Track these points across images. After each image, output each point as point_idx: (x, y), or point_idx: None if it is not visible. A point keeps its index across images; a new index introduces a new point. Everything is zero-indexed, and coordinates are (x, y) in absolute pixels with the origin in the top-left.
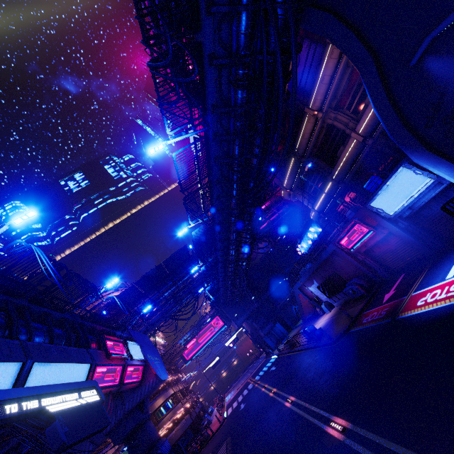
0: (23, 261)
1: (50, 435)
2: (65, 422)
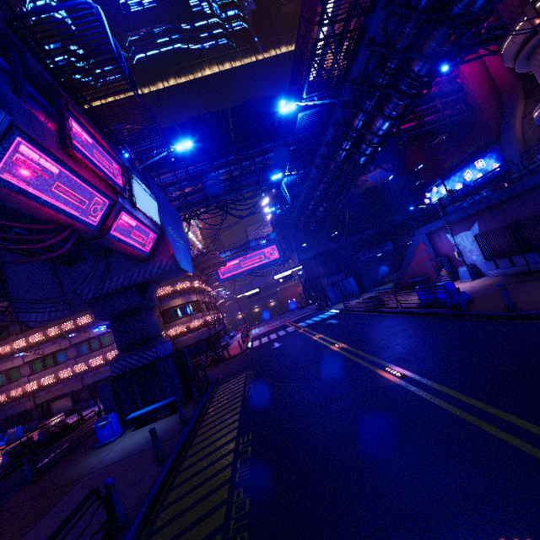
0: None
1: None
2: None
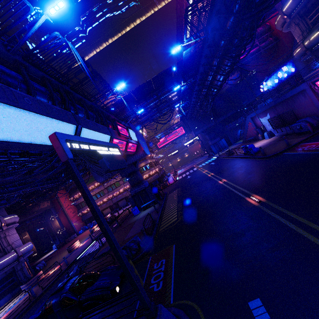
0: (62, 54)
1: (101, 164)
2: (107, 160)
